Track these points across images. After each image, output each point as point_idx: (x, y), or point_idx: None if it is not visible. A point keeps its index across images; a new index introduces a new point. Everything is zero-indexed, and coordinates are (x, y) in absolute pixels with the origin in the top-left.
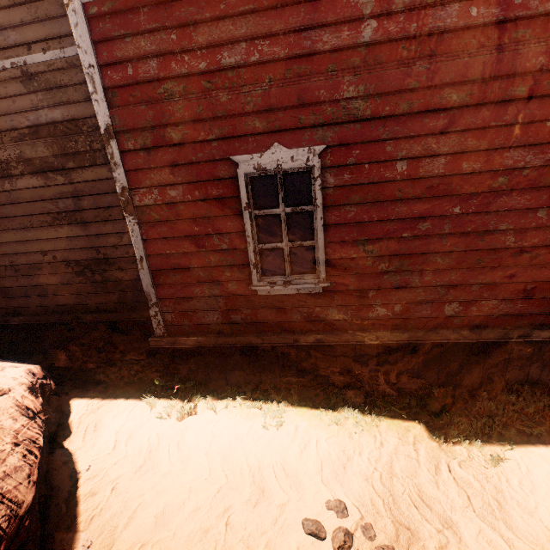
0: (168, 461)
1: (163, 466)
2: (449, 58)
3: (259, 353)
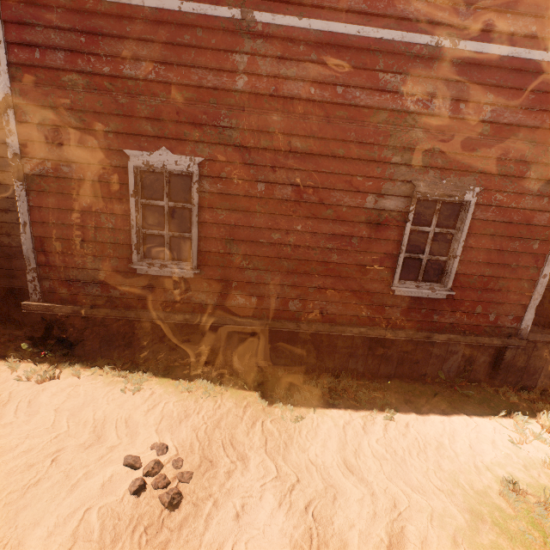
0: (13, 414)
1: (6, 418)
2: (295, 117)
3: (136, 329)
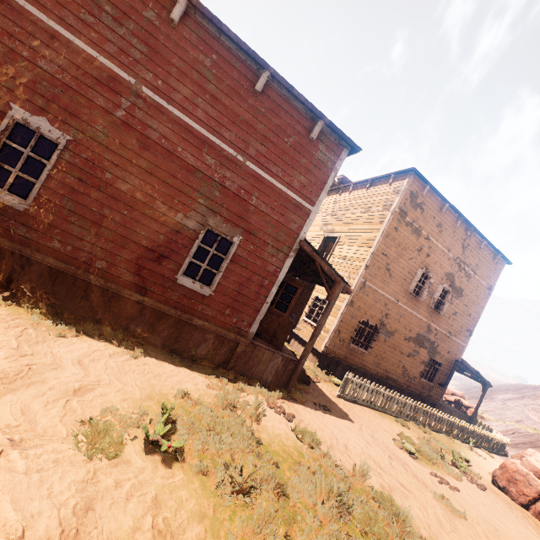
0: None
1: None
2: (148, 149)
3: None
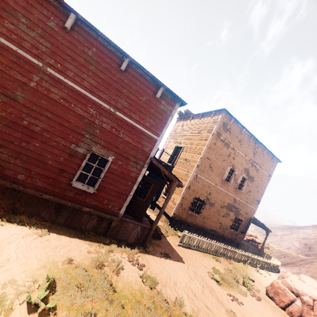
0: None
1: None
2: (52, 106)
3: None
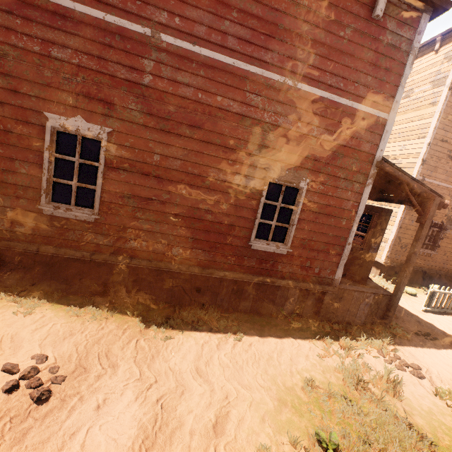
0: None
1: None
2: (186, 112)
3: (37, 262)
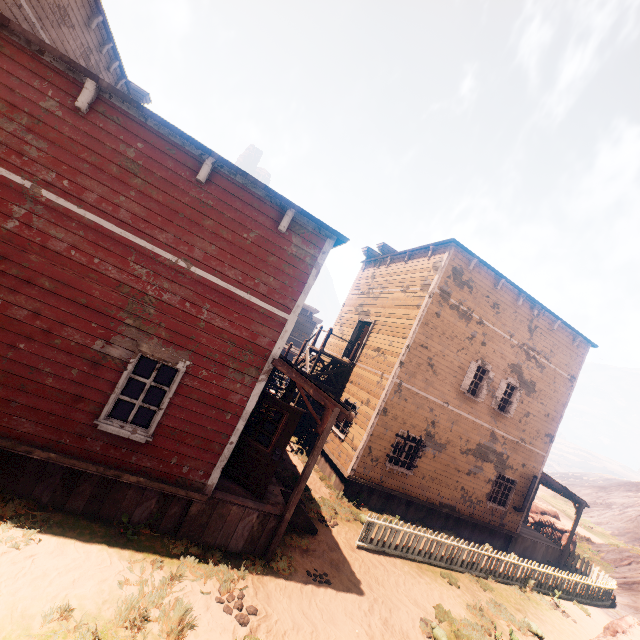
0: None
1: None
2: (52, 264)
3: None
